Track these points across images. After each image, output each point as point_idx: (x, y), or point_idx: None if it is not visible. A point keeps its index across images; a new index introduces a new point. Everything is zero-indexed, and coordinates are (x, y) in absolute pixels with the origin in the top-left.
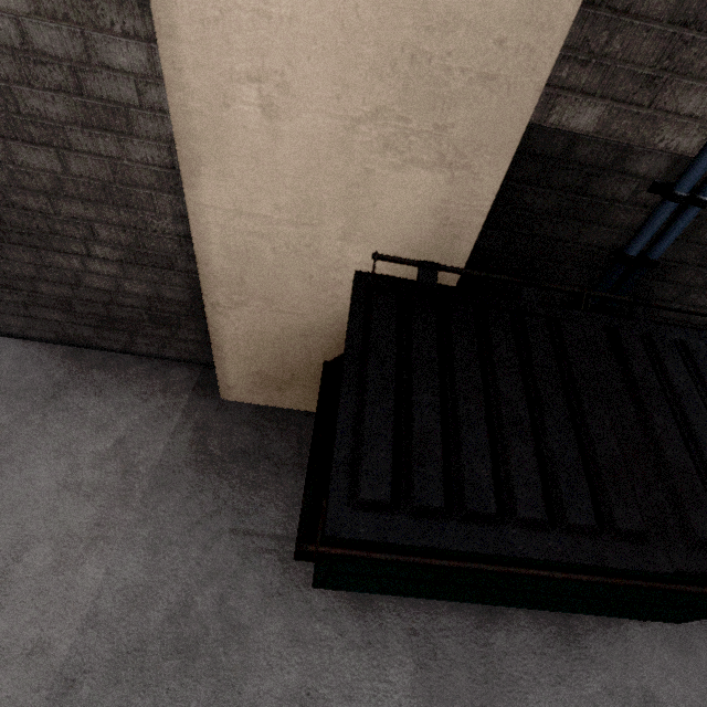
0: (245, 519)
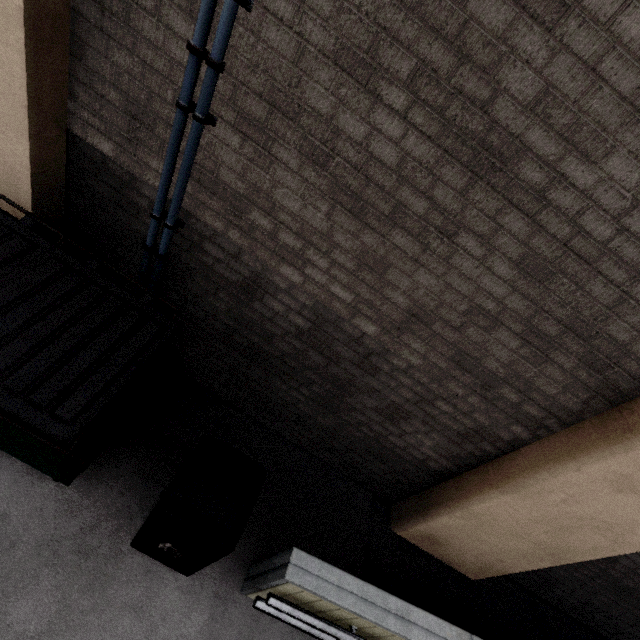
0: None
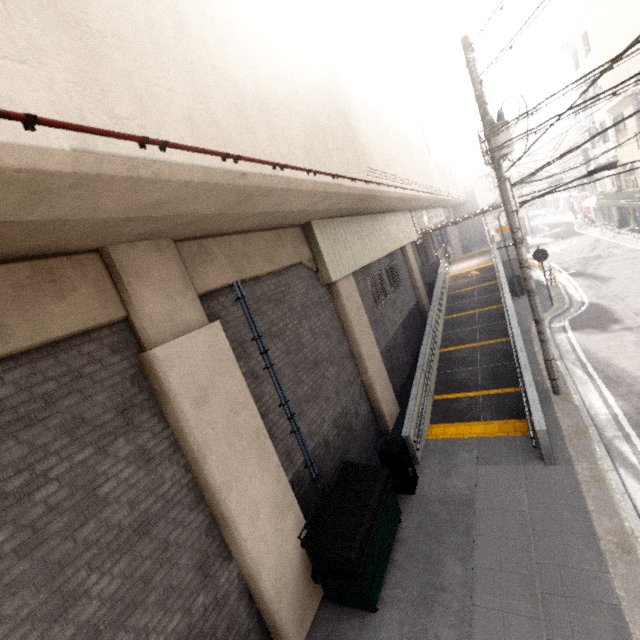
0: None
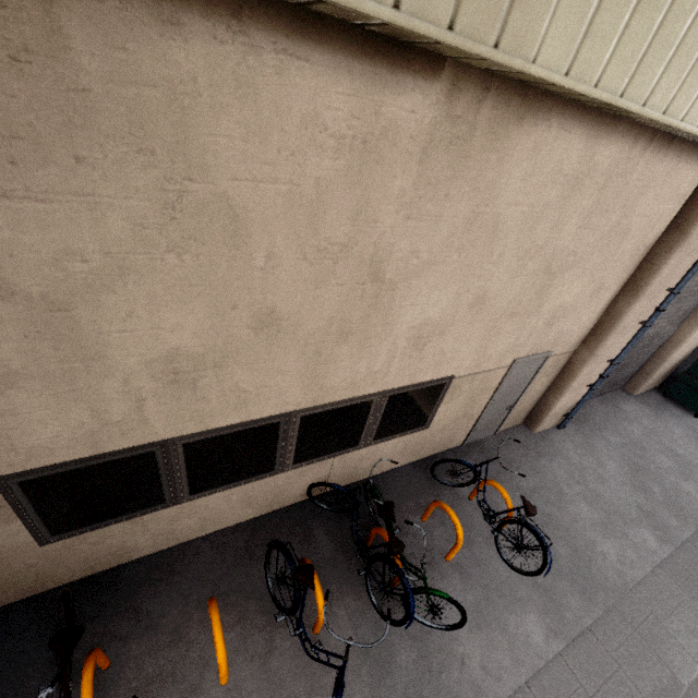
0: (674, 415)
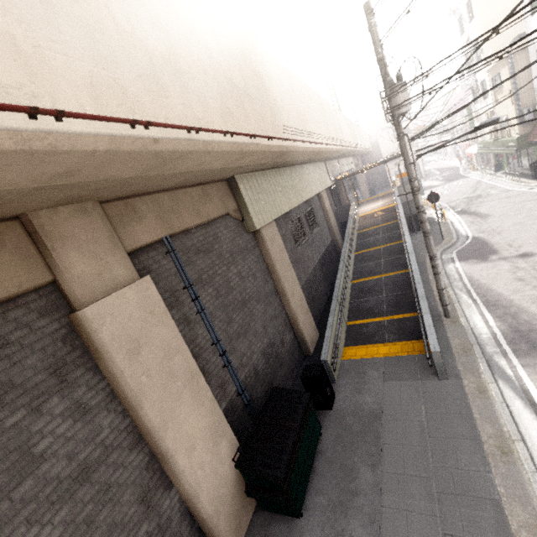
0: None
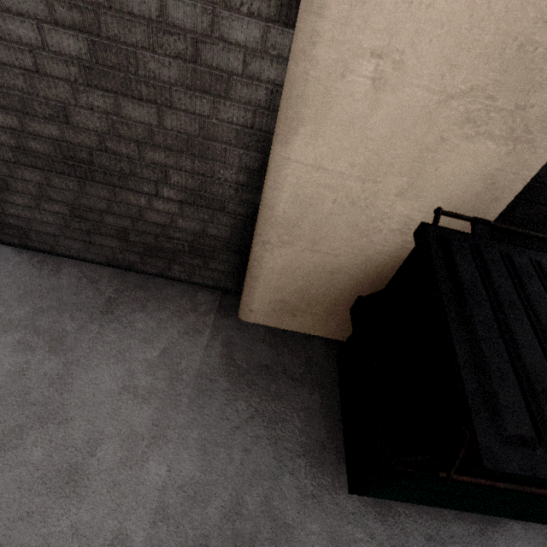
0: (275, 426)
